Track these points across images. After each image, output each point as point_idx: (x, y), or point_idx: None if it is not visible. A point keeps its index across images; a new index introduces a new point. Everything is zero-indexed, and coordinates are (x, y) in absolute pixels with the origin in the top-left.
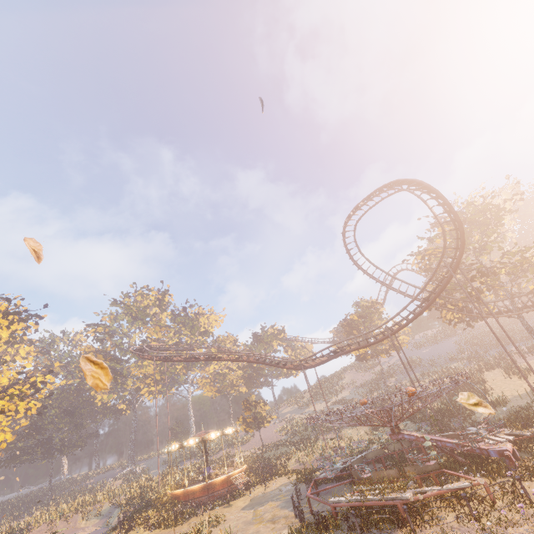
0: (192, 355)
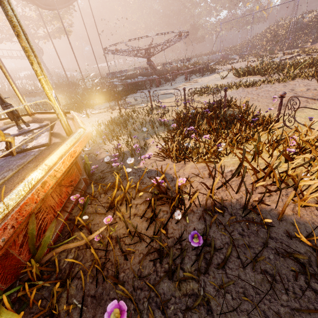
0: None
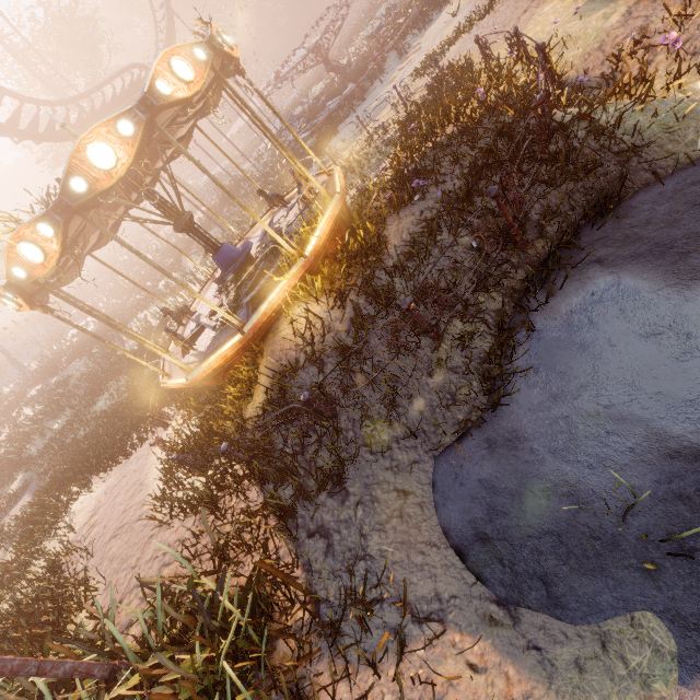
0: None
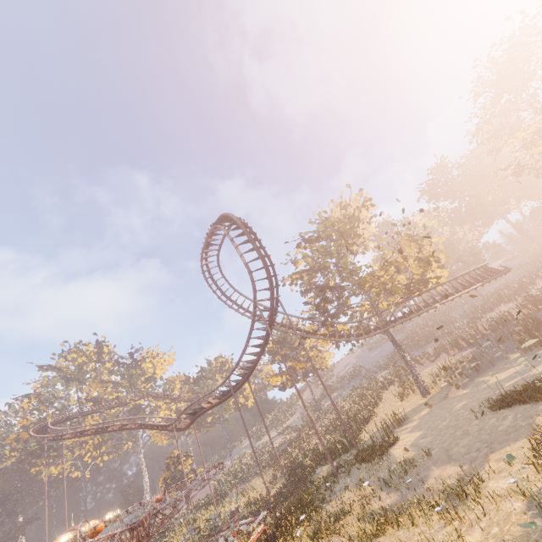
0: (77, 432)
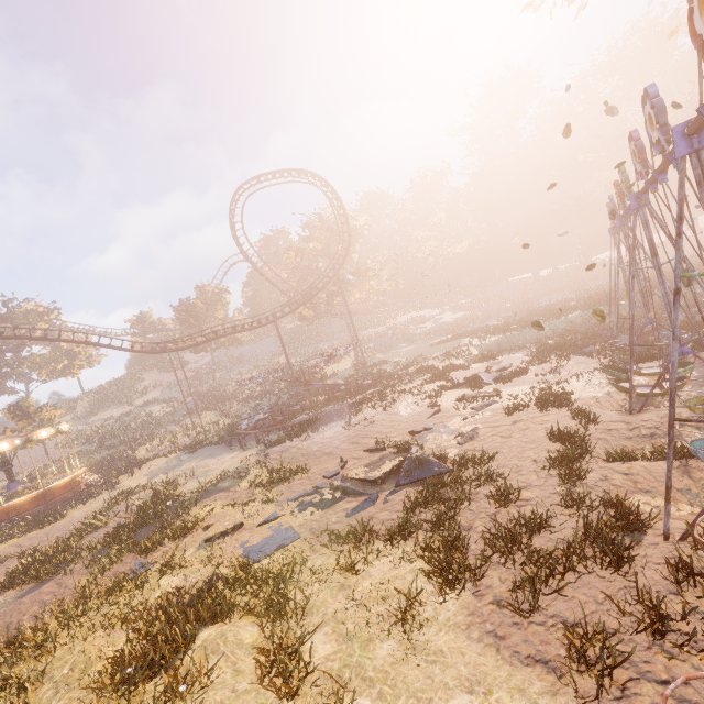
0: None
